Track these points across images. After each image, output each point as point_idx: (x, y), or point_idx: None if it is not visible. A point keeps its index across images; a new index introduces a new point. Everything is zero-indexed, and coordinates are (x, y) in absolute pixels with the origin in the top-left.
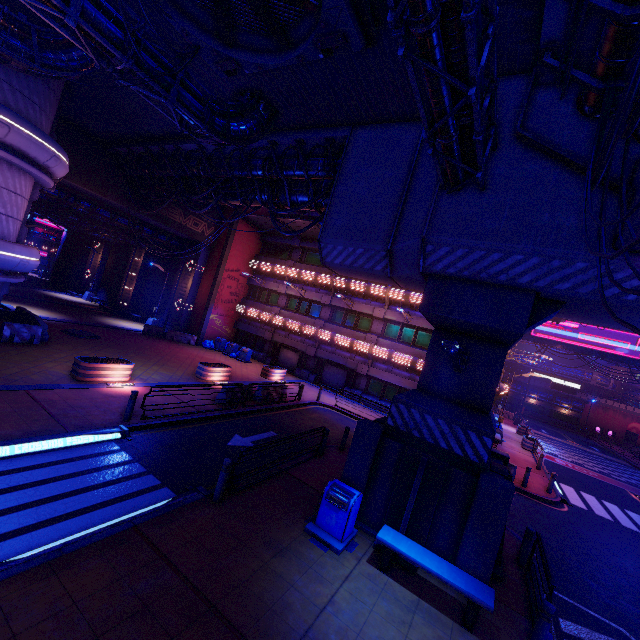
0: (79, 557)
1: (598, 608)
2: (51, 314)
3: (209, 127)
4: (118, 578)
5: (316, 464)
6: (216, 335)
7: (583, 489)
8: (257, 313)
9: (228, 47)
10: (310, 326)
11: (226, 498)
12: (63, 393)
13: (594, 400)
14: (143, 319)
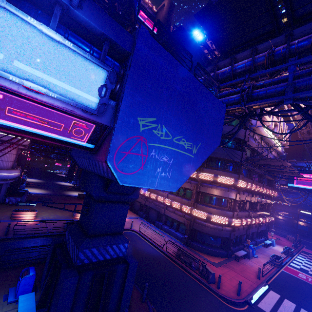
0: None
1: None
2: (45, 191)
3: None
4: None
5: None
6: None
7: (292, 298)
8: None
9: None
10: (142, 190)
11: None
12: None
13: None
14: None
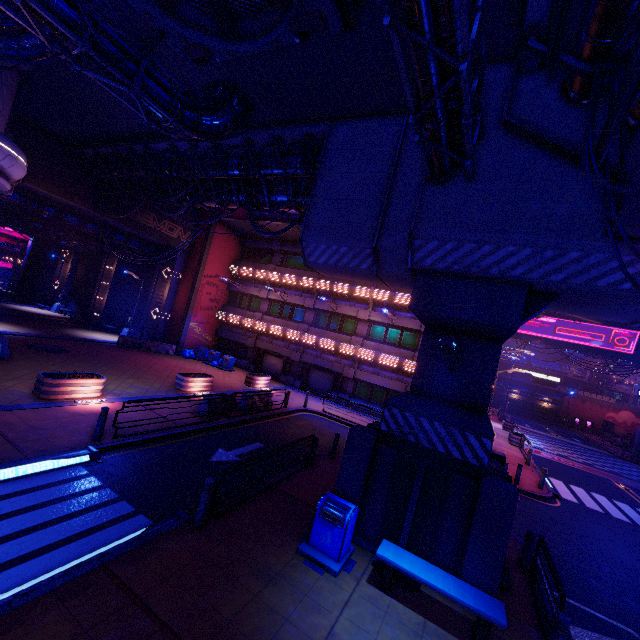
0: (33, 611)
1: (604, 609)
2: (14, 328)
3: (179, 120)
4: (81, 633)
5: (306, 475)
6: (196, 344)
7: (571, 482)
8: (238, 319)
9: (196, 32)
10: (294, 331)
11: (209, 522)
12: (23, 414)
13: (572, 392)
14: (118, 330)
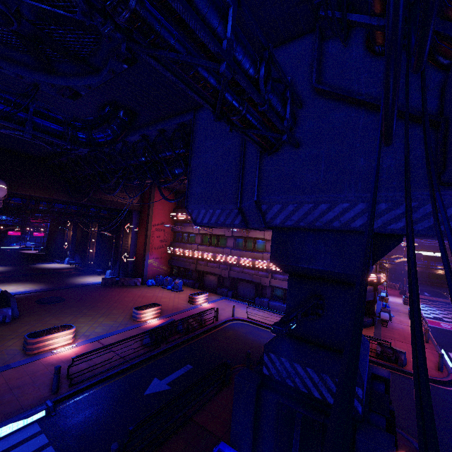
0: None
1: None
2: (33, 286)
3: (72, 142)
4: None
5: (221, 399)
6: (156, 273)
7: None
8: (182, 252)
9: (59, 78)
10: (220, 255)
11: None
12: (9, 374)
13: None
14: (105, 271)
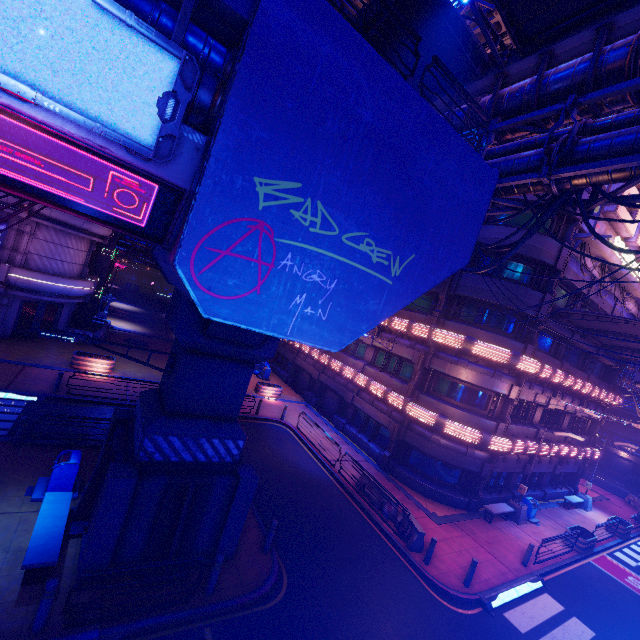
0: None
1: None
2: (140, 329)
3: None
4: None
5: None
6: None
7: (592, 619)
8: None
9: None
10: (317, 350)
11: (26, 446)
12: (46, 371)
13: None
14: None
